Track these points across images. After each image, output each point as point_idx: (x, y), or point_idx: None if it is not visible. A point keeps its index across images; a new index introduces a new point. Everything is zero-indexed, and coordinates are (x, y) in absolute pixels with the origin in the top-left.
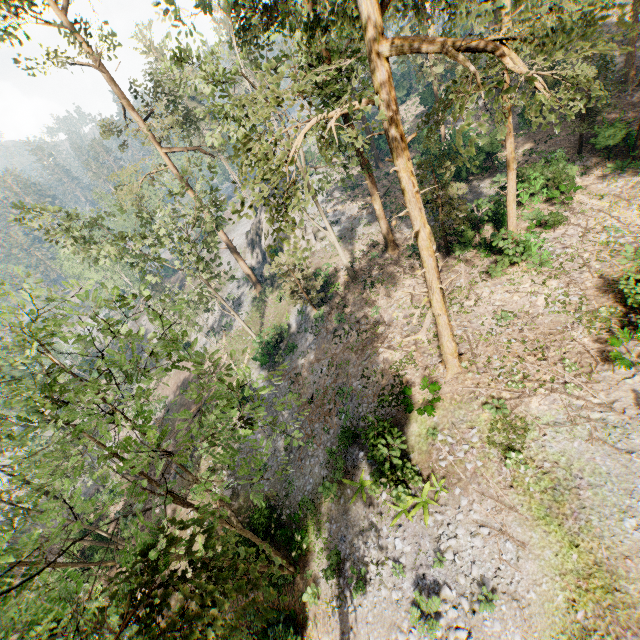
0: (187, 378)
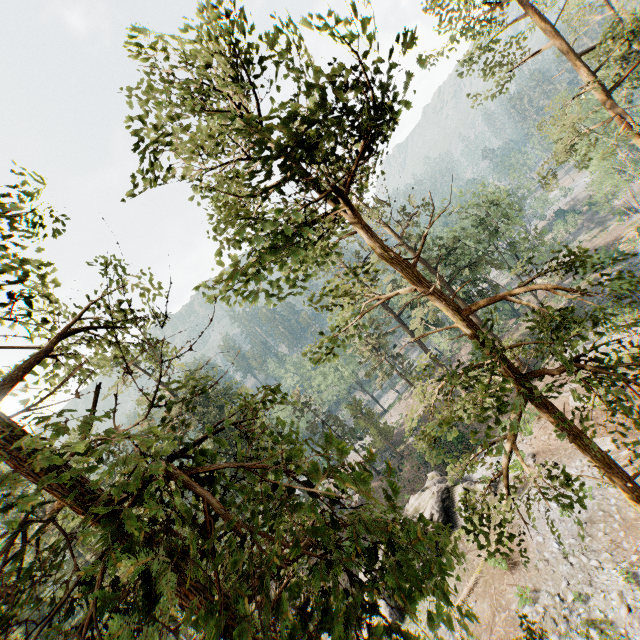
0: (609, 239)
